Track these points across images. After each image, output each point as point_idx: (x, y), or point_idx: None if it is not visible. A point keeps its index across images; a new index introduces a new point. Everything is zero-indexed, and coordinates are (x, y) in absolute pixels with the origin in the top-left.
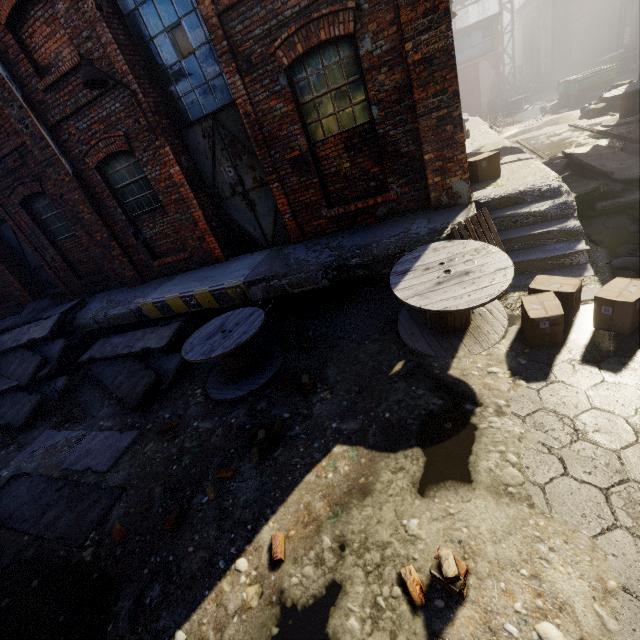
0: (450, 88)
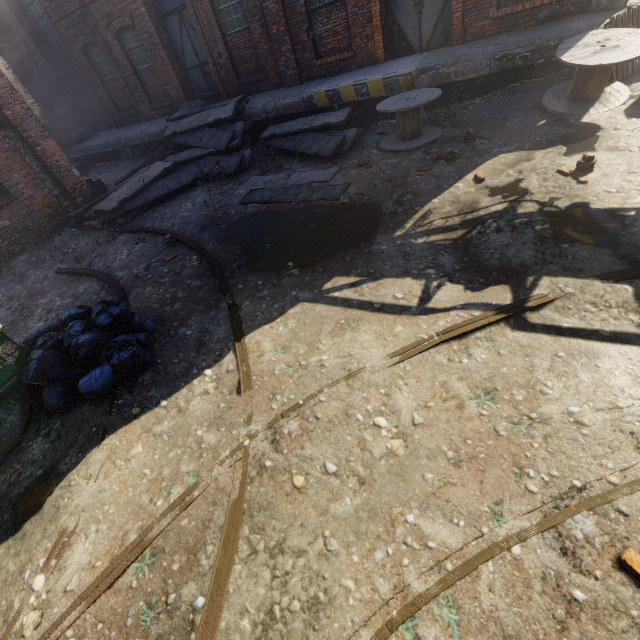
0: None
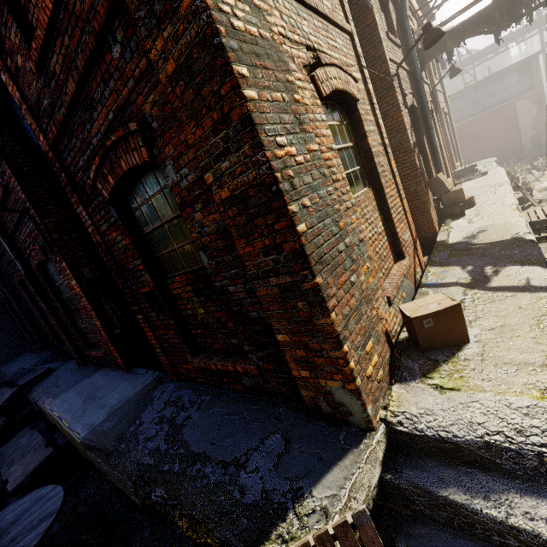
0: (286, 244)
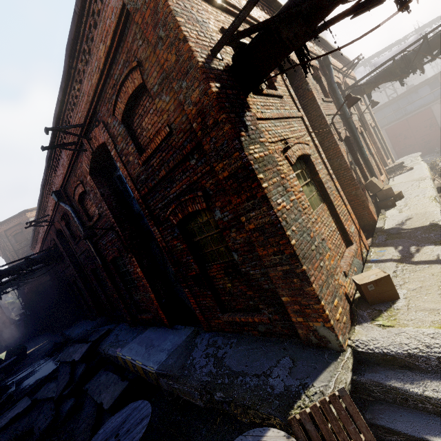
0: (286, 250)
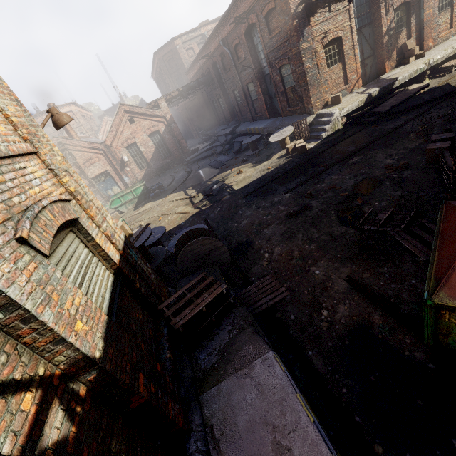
0: (305, 82)
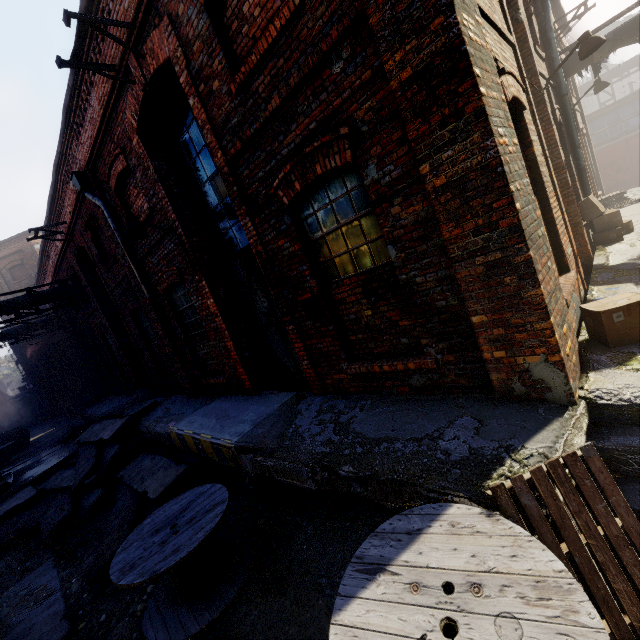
0: (502, 221)
